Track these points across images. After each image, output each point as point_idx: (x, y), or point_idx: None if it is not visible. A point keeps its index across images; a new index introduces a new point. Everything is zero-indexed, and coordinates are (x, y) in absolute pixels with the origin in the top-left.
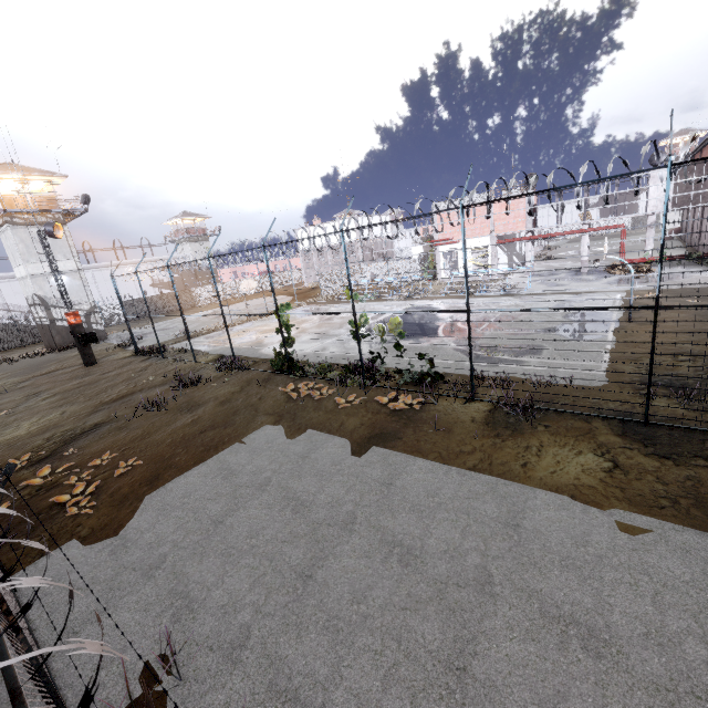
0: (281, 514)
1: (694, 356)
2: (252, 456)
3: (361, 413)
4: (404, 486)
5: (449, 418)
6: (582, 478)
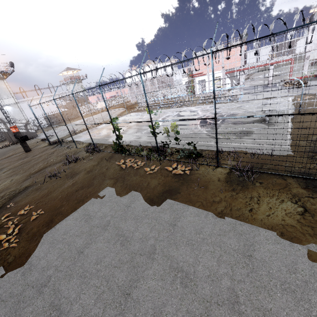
0: (114, 247)
1: None
2: (101, 206)
3: (158, 176)
4: (182, 226)
5: (205, 179)
6: (286, 219)
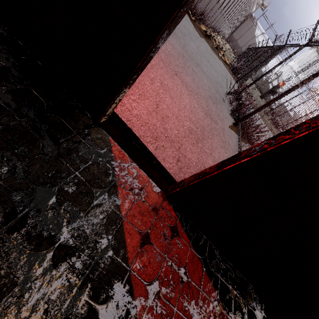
0: None
1: None
2: None
3: None
4: None
5: None
6: None
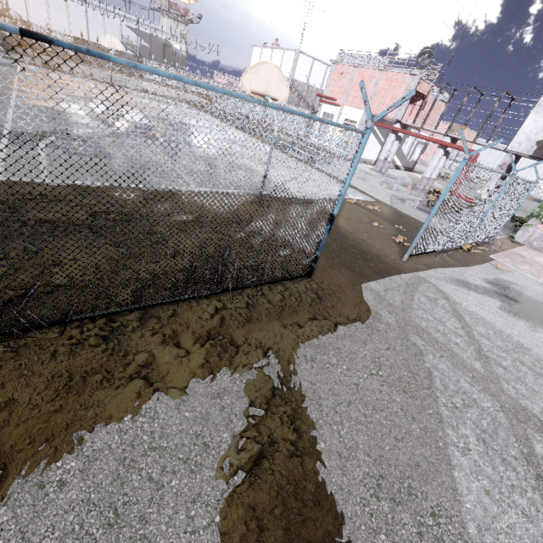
0: None
1: (120, 221)
2: None
3: None
4: None
5: None
6: None
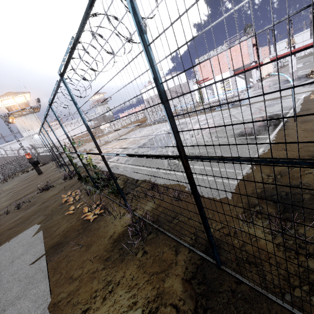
0: None
1: None
2: (0, 255)
3: (73, 219)
4: None
5: (102, 232)
6: None
